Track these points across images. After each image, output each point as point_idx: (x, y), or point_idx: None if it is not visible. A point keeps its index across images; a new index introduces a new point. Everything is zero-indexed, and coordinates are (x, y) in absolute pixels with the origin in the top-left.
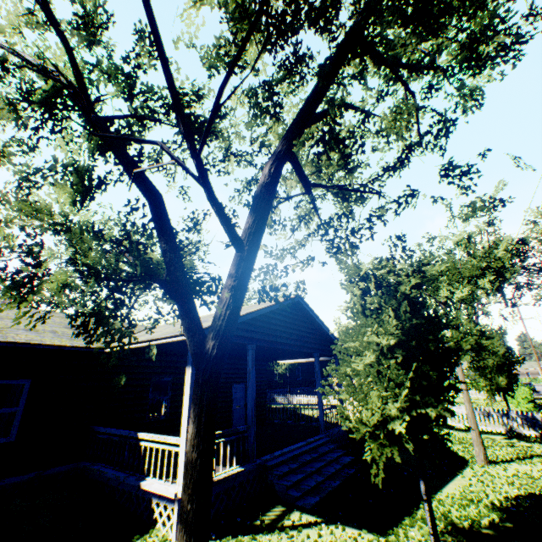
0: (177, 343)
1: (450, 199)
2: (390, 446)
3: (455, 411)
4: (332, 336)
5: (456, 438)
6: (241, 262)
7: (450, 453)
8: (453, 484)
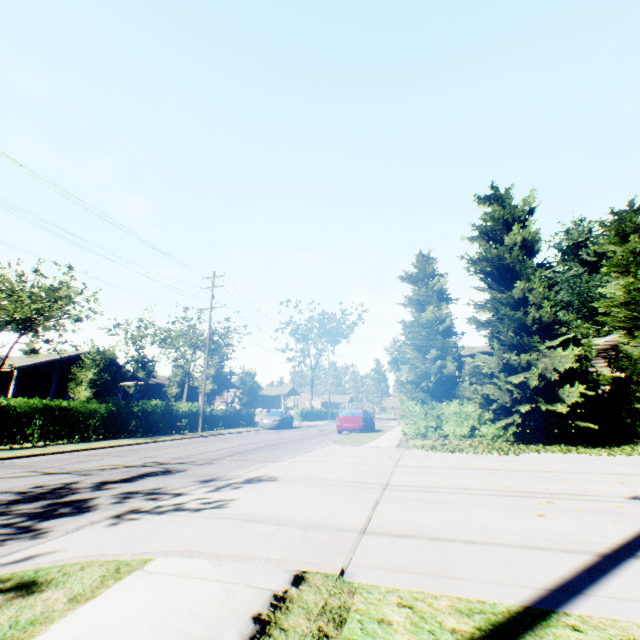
0: (13, 370)
1: (186, 309)
2: None
3: None
4: (129, 370)
5: None
6: (4, 361)
7: None
8: None
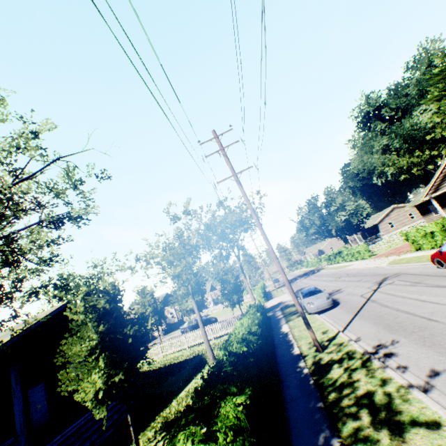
0: None
1: (167, 208)
2: (104, 406)
3: (214, 327)
4: None
5: (214, 345)
6: None
7: (202, 361)
8: (187, 388)
